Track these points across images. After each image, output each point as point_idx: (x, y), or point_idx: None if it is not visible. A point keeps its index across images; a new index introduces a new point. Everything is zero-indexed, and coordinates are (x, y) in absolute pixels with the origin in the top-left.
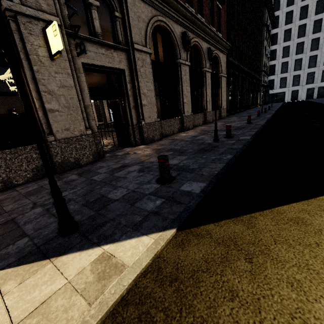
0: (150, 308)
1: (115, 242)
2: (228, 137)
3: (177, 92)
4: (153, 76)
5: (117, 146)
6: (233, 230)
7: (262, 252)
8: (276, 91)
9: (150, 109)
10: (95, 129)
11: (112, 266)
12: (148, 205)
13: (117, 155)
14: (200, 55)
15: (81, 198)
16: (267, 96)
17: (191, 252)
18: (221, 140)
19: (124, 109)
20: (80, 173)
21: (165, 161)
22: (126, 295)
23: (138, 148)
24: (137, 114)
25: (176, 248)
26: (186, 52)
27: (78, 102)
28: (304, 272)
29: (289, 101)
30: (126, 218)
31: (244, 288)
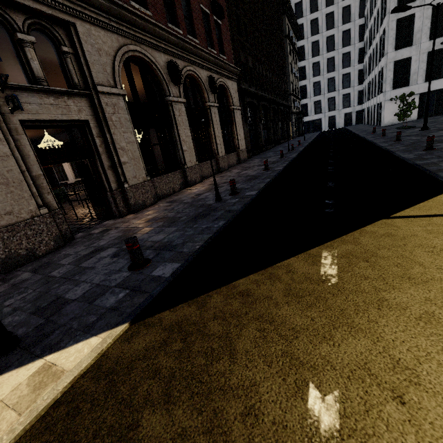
0: (80, 402)
1: (60, 349)
2: (233, 194)
3: (173, 138)
4: (133, 122)
5: (97, 218)
6: (184, 313)
7: (199, 330)
8: (311, 118)
9: (134, 166)
10: (54, 205)
11: (51, 375)
12: (108, 301)
13: (92, 234)
14: (200, 86)
15: (31, 304)
16: (301, 125)
17: (136, 344)
18: (225, 199)
19: (96, 171)
20: (36, 269)
21: (134, 245)
22: (61, 398)
23: (124, 219)
24: (116, 175)
25: (123, 342)
26: (177, 86)
27: (20, 174)
28: (222, 341)
29: (327, 130)
30: (79, 321)
31: (168, 366)
